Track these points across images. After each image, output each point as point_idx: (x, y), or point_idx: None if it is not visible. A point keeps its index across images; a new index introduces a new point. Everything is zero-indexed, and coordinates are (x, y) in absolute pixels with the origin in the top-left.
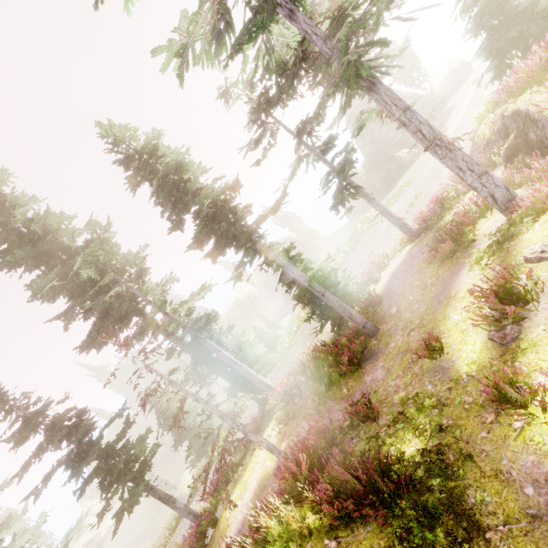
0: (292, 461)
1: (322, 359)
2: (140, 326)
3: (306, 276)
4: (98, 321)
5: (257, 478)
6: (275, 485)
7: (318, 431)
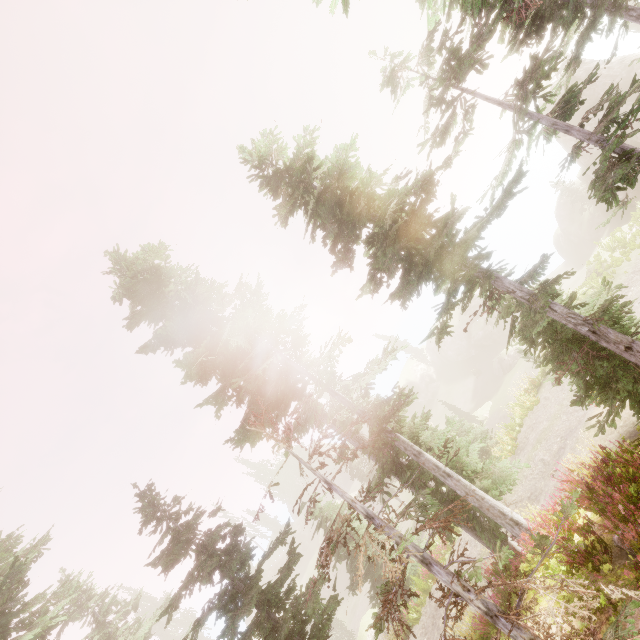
0: None
1: (635, 479)
2: (302, 412)
3: (582, 316)
4: (251, 406)
5: None
6: None
7: None
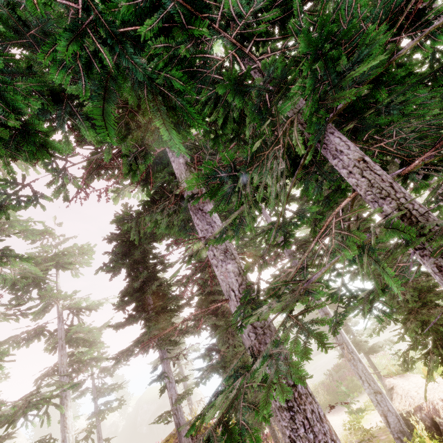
0: None
1: None
2: None
3: None
4: None
5: None
6: None
7: None
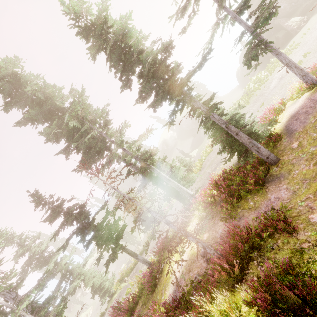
0: (223, 260)
1: (231, 179)
2: (109, 157)
3: (224, 120)
4: (84, 154)
5: (187, 253)
6: (202, 262)
7: (242, 239)
